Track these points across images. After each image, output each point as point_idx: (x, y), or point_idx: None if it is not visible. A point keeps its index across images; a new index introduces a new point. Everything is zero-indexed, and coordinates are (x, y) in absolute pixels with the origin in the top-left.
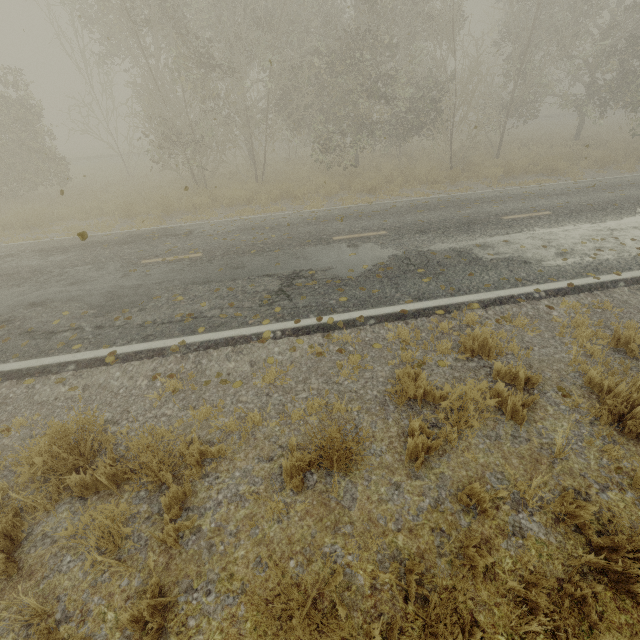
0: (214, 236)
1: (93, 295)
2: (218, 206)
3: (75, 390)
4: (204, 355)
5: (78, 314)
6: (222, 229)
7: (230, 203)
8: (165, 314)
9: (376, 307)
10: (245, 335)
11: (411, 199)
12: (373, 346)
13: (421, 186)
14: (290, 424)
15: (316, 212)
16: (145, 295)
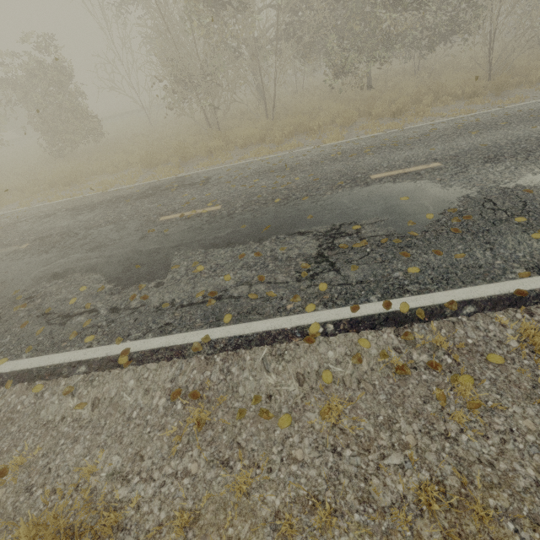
0: (231, 183)
1: (111, 263)
2: (232, 148)
3: (83, 406)
4: (234, 359)
5: (95, 290)
6: (239, 174)
7: (243, 144)
8: (184, 292)
9: (470, 284)
10: (284, 329)
11: (452, 118)
12: (488, 359)
13: (455, 102)
14: (388, 534)
15: (339, 145)
16: (163, 263)
